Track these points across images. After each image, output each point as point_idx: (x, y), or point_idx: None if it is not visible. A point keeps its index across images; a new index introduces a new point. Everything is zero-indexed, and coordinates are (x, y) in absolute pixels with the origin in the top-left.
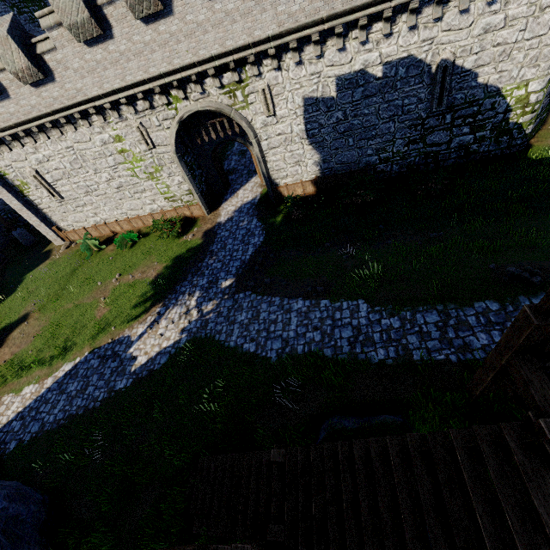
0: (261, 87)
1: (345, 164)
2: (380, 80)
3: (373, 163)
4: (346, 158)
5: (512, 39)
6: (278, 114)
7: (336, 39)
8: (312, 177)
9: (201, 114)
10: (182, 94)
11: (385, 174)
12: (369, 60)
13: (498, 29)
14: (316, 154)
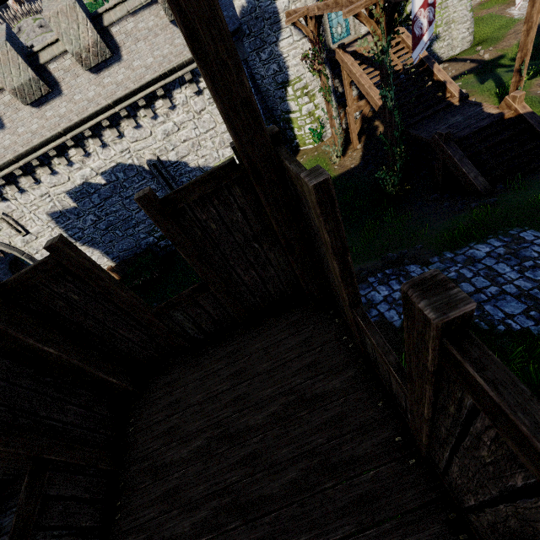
0: None
1: (129, 250)
2: (107, 185)
3: (153, 242)
4: (126, 245)
5: (193, 135)
6: (33, 231)
7: (41, 168)
8: (106, 268)
9: None
10: None
11: (171, 247)
12: (85, 175)
13: (176, 131)
14: (95, 250)
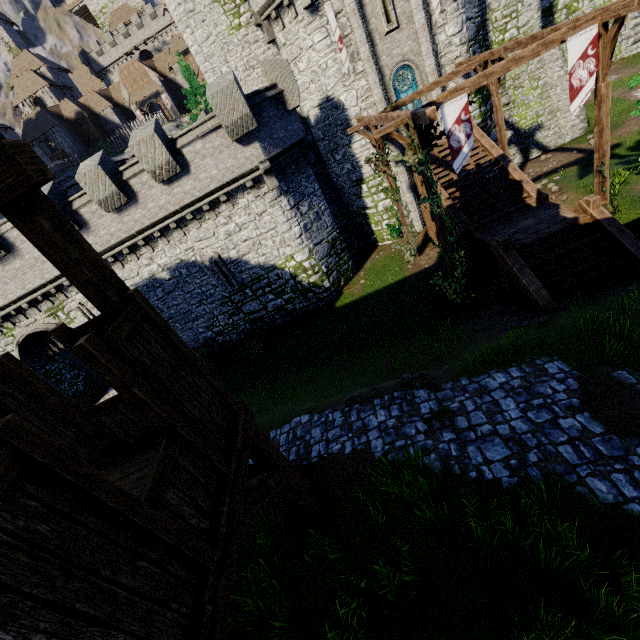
0: (75, 306)
1: (187, 343)
2: (171, 280)
3: (211, 337)
4: (184, 339)
5: (254, 235)
6: None
7: (116, 264)
8: None
9: (43, 332)
10: (12, 325)
11: (229, 343)
12: (153, 270)
13: (238, 232)
14: None
